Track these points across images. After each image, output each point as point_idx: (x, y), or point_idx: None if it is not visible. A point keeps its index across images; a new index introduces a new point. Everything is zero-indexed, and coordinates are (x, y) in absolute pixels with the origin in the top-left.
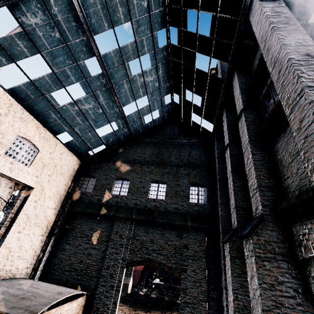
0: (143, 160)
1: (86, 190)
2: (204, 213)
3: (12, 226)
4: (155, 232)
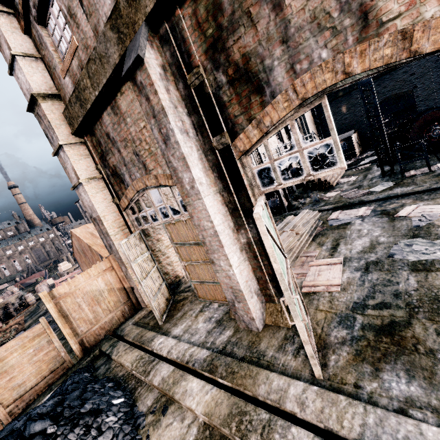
0: None
1: None
2: None
3: (308, 126)
4: (385, 81)
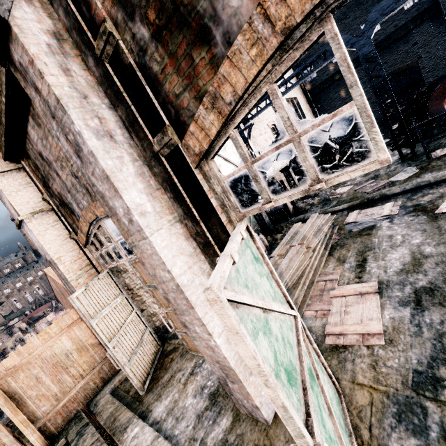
0: (340, 14)
1: (311, 78)
2: (423, 7)
3: (305, 117)
4: (384, 56)
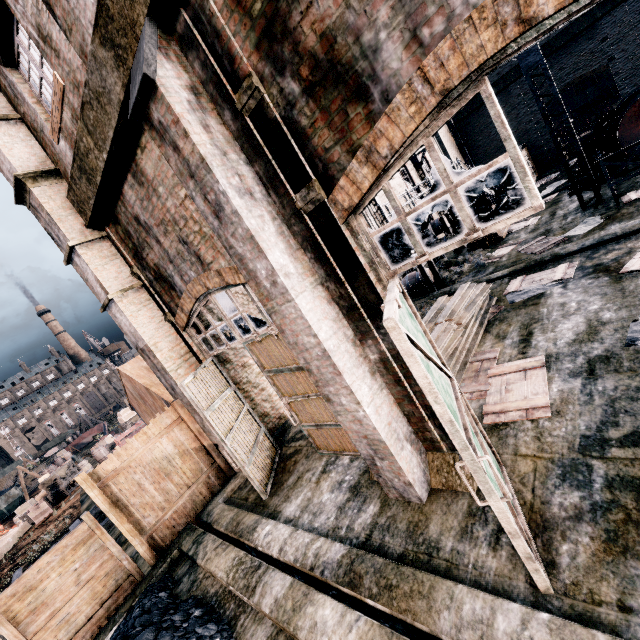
0: None
1: None
2: None
3: (447, 153)
4: (560, 59)
